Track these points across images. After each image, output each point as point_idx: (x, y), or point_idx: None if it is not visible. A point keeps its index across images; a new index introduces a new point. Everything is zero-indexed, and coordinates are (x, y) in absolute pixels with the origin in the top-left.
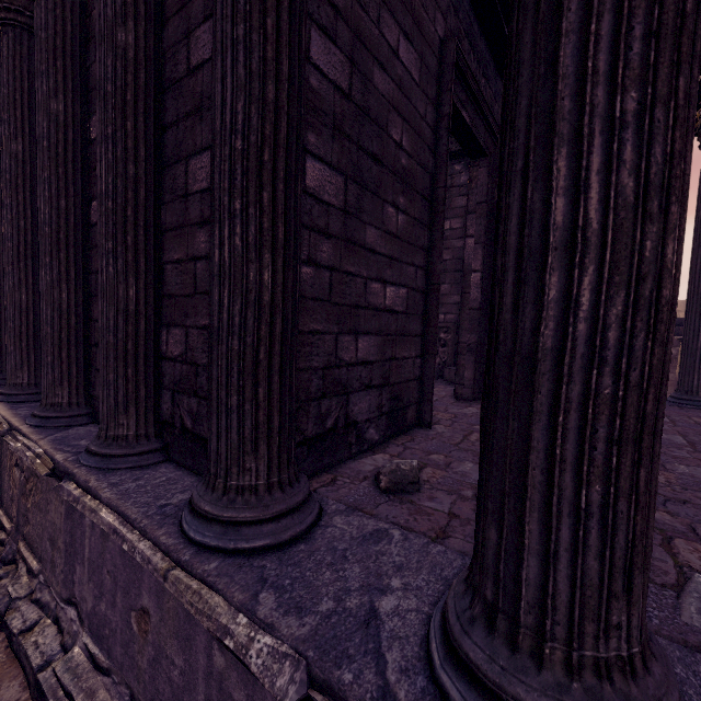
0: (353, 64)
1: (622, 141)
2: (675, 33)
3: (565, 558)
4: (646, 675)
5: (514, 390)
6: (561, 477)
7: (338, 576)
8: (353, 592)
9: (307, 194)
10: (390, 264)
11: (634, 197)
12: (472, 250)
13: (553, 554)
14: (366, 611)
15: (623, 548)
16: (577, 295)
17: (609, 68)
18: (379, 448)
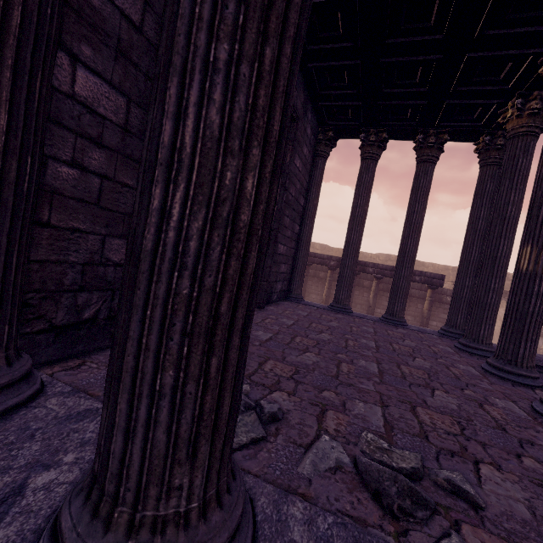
0: (147, 2)
1: (214, 83)
2: (263, 8)
3: (141, 433)
4: (201, 524)
5: (128, 285)
6: (145, 362)
7: (8, 455)
8: (13, 470)
9: (75, 100)
10: None
11: (219, 132)
12: None
13: (133, 430)
14: (12, 488)
15: (190, 422)
16: (171, 206)
17: (211, 18)
18: None
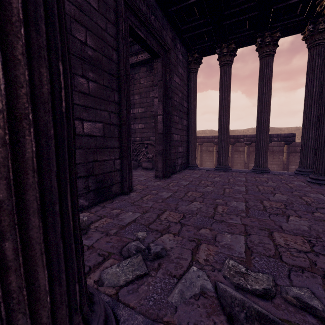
0: None
1: None
2: None
3: None
4: None
5: None
6: None
7: None
8: None
9: None
10: (85, 110)
11: None
12: (157, 104)
13: None
14: None
15: None
16: None
17: None
18: (87, 209)
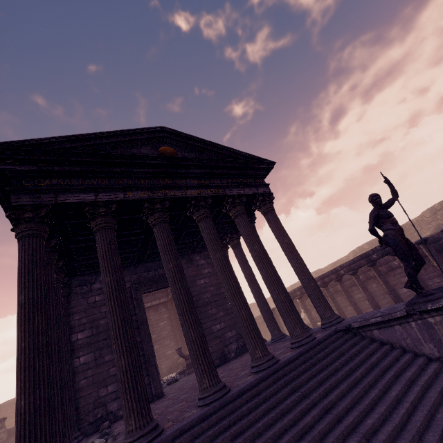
0: (92, 328)
1: None
2: None
3: None
4: None
5: None
6: None
7: None
8: None
9: (81, 365)
10: None
11: None
12: None
13: None
14: None
15: None
16: None
17: None
18: None
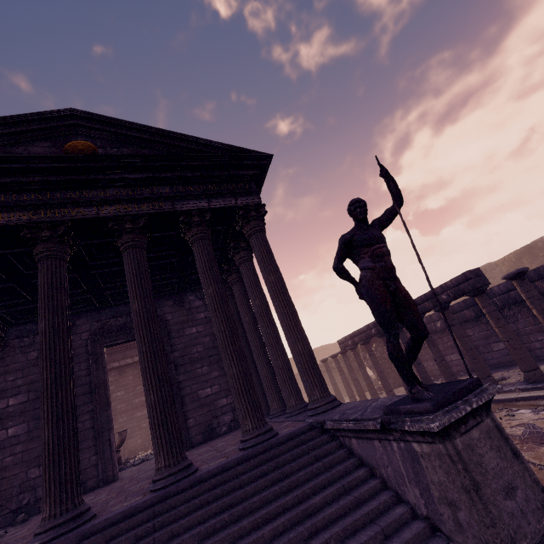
0: (29, 391)
1: None
2: None
3: None
4: None
5: None
6: None
7: None
8: None
9: (9, 438)
10: None
11: None
12: None
13: None
14: None
15: None
16: None
17: None
18: None
